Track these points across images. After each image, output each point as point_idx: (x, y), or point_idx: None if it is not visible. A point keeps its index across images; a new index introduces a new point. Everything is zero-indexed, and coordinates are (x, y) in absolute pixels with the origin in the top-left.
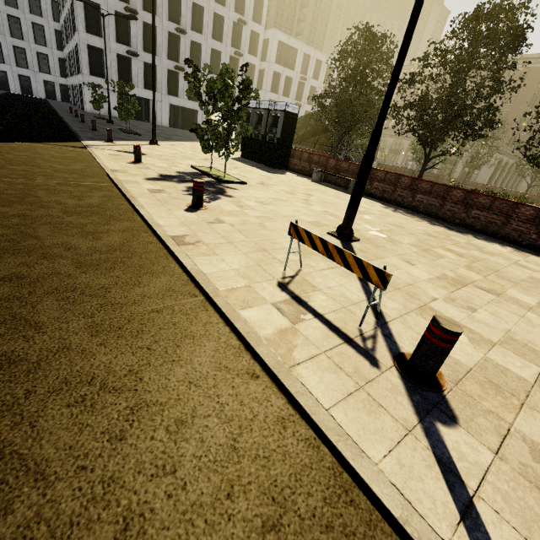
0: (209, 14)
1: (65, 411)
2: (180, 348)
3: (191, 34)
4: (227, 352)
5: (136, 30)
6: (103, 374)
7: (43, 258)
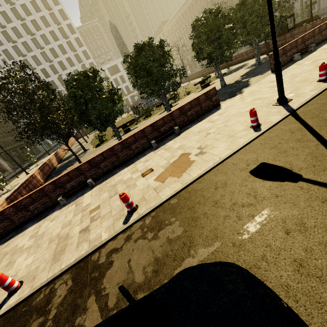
0: None
1: None
2: None
3: None
4: None
5: None
6: None
7: None
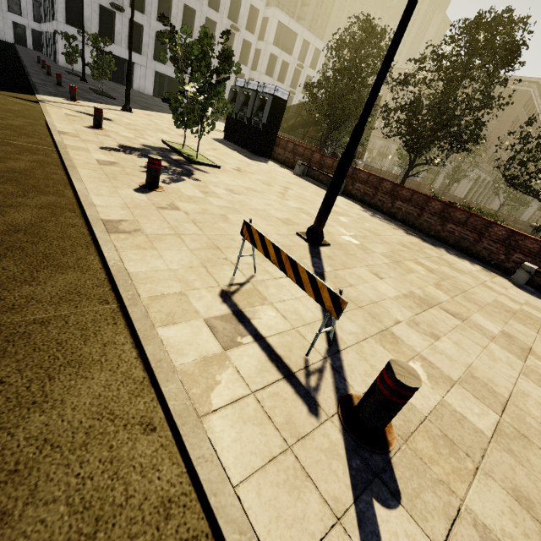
0: None
1: None
2: (52, 381)
3: None
4: (121, 389)
5: None
6: None
7: None
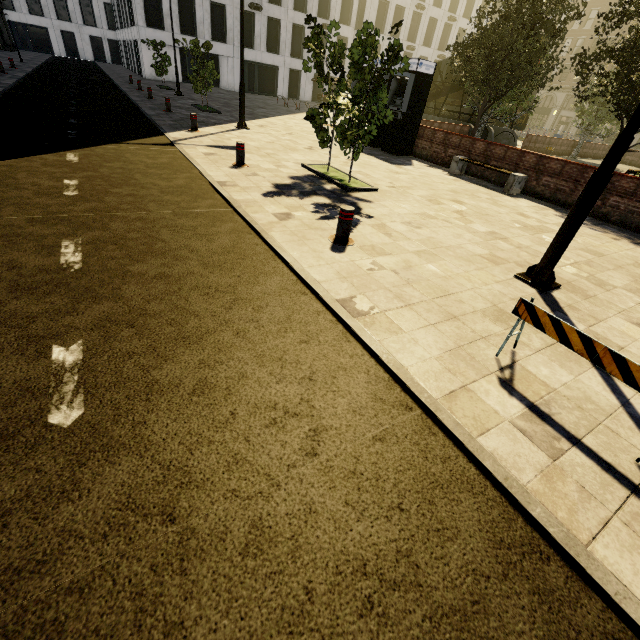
0: None
1: (361, 625)
2: (435, 507)
3: None
4: (492, 512)
5: None
6: (372, 557)
7: (218, 351)
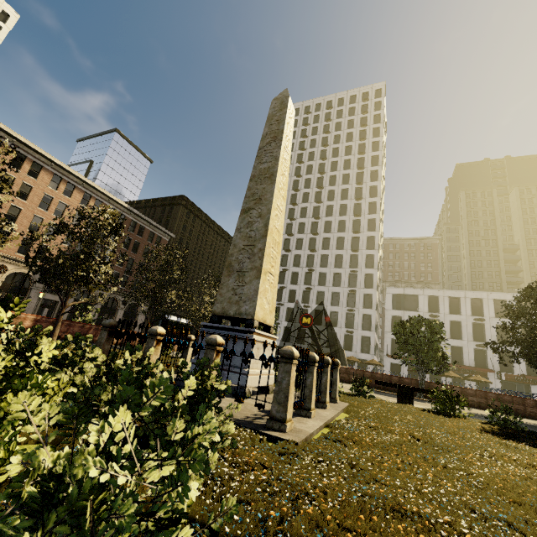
0: (329, 293)
1: None
2: None
3: (316, 306)
4: None
5: (282, 312)
6: None
7: None
